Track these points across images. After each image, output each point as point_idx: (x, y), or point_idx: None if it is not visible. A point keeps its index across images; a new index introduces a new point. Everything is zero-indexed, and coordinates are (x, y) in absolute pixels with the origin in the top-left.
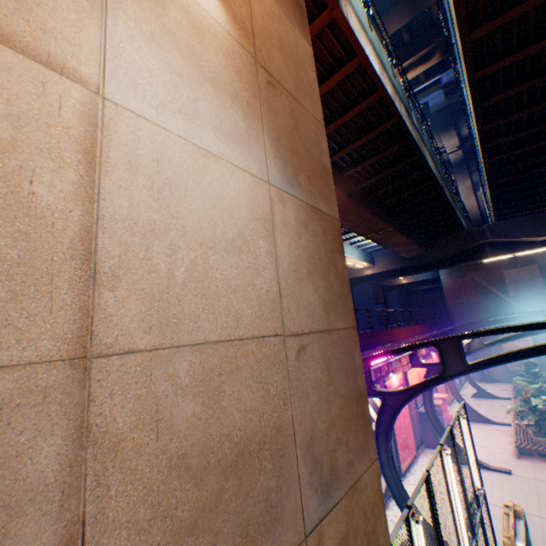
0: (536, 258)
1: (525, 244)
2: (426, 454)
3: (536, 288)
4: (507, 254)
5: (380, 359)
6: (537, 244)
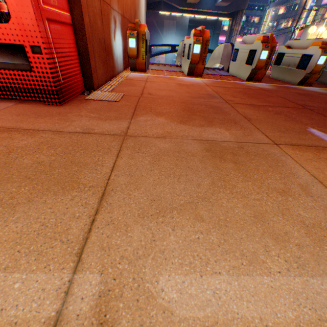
0: (177, 18)
1: (175, 9)
2: None
3: (173, 35)
4: (168, 13)
5: None
6: (179, 11)
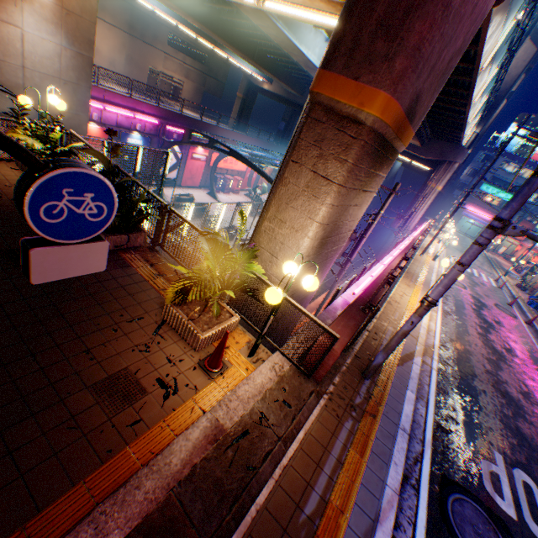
0: None
1: None
2: (205, 191)
3: None
4: None
5: (178, 130)
6: None
